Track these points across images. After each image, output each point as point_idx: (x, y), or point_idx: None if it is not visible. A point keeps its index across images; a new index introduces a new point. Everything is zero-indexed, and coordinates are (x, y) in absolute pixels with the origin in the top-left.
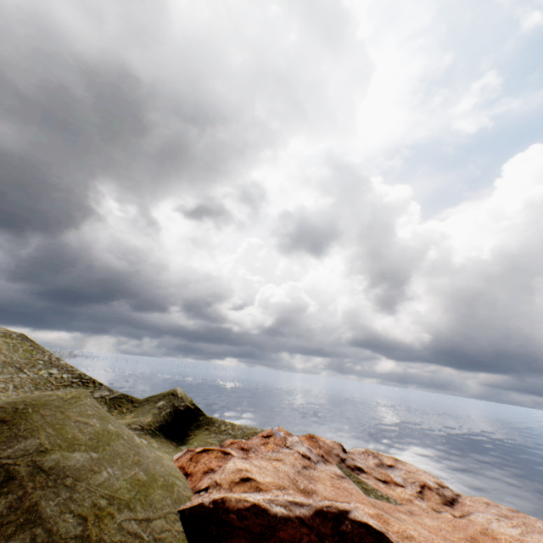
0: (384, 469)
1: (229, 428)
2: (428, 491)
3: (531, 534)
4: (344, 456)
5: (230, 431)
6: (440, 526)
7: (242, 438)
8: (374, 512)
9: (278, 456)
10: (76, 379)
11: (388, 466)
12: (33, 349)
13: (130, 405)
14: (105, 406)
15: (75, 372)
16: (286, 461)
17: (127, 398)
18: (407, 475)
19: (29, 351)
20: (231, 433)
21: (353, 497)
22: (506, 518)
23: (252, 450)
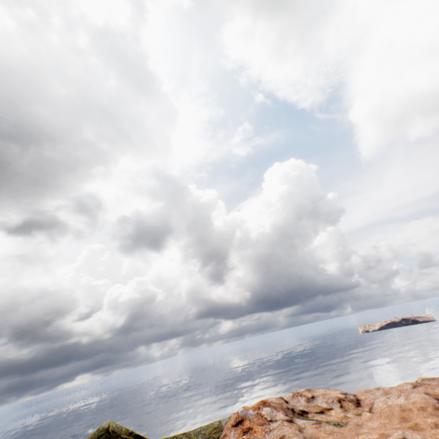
0: (313, 402)
1: None
2: (344, 402)
3: (410, 396)
4: (290, 406)
5: None
6: (382, 422)
7: None
8: (377, 434)
9: (276, 434)
10: None
11: (312, 398)
12: None
13: None
14: None
15: None
16: (287, 434)
17: None
18: (325, 398)
19: None
20: None
21: (346, 434)
22: (389, 394)
23: None
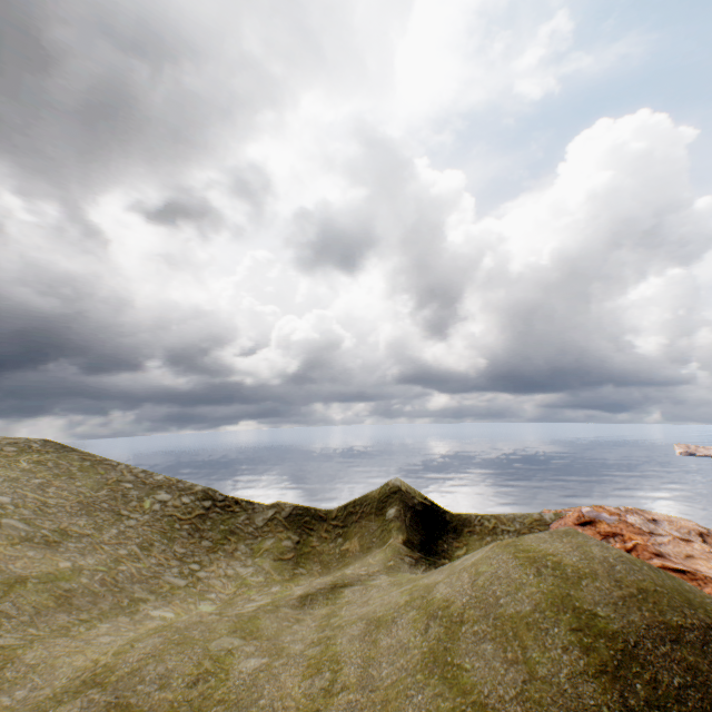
0: (657, 526)
1: (496, 522)
2: (709, 539)
3: None
4: None
5: (503, 526)
6: None
7: (531, 532)
8: None
9: (674, 550)
10: (206, 500)
11: (653, 521)
12: (91, 464)
13: (324, 522)
14: (291, 534)
15: (196, 489)
16: (696, 555)
17: (310, 512)
18: (674, 526)
19: (90, 470)
20: (509, 530)
21: None
22: None
23: (663, 553)
